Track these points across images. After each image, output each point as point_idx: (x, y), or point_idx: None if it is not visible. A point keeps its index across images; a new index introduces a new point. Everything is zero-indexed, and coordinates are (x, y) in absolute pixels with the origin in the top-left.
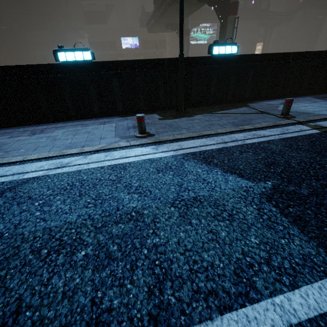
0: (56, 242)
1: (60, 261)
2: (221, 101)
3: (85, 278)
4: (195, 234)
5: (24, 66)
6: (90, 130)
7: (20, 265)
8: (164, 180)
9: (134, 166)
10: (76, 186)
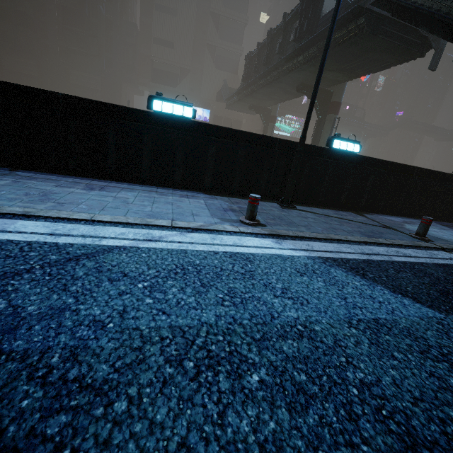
0: (202, 352)
1: (224, 386)
2: (331, 203)
3: (283, 423)
4: (412, 375)
5: (105, 104)
6: (172, 201)
7: (158, 382)
8: (315, 286)
9: (261, 259)
10: (190, 271)
